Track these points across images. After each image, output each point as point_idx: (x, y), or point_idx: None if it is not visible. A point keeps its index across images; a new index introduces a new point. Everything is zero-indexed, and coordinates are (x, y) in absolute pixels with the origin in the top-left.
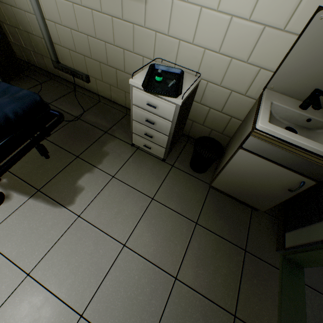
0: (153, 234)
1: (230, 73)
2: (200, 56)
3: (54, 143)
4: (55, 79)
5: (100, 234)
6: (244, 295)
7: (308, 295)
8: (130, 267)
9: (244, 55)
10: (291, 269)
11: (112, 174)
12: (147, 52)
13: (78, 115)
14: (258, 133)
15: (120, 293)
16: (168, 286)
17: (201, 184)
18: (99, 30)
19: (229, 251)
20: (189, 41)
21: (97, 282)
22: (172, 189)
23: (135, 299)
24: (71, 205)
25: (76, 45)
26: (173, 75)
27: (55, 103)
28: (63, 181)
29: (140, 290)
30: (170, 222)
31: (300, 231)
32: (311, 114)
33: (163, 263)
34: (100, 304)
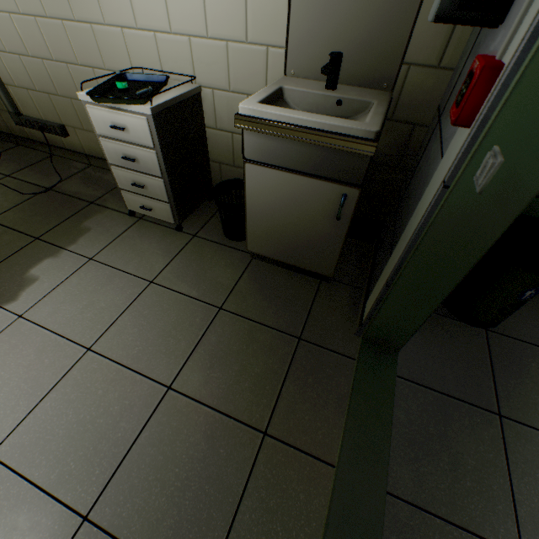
0: (143, 330)
1: (234, 66)
2: (188, 50)
3: (3, 225)
4: (24, 144)
5: (50, 338)
6: (287, 402)
7: (403, 392)
8: (92, 379)
9: (239, 31)
10: (375, 356)
11: (90, 256)
12: (122, 64)
13: (51, 186)
14: (241, 119)
15: (67, 418)
16: (154, 401)
17: (239, 255)
18: (54, 46)
19: (271, 342)
20: (166, 30)
21: (29, 404)
22: (187, 266)
23: (90, 423)
24: (11, 302)
25: (34, 79)
26: (154, 85)
27: (17, 175)
28: (5, 272)
29: (102, 410)
30: (176, 311)
31: (375, 287)
32: (341, 93)
33: (151, 368)
34: (28, 436)
